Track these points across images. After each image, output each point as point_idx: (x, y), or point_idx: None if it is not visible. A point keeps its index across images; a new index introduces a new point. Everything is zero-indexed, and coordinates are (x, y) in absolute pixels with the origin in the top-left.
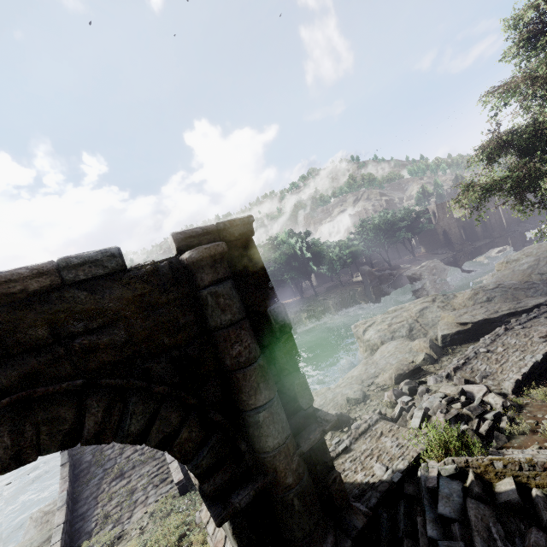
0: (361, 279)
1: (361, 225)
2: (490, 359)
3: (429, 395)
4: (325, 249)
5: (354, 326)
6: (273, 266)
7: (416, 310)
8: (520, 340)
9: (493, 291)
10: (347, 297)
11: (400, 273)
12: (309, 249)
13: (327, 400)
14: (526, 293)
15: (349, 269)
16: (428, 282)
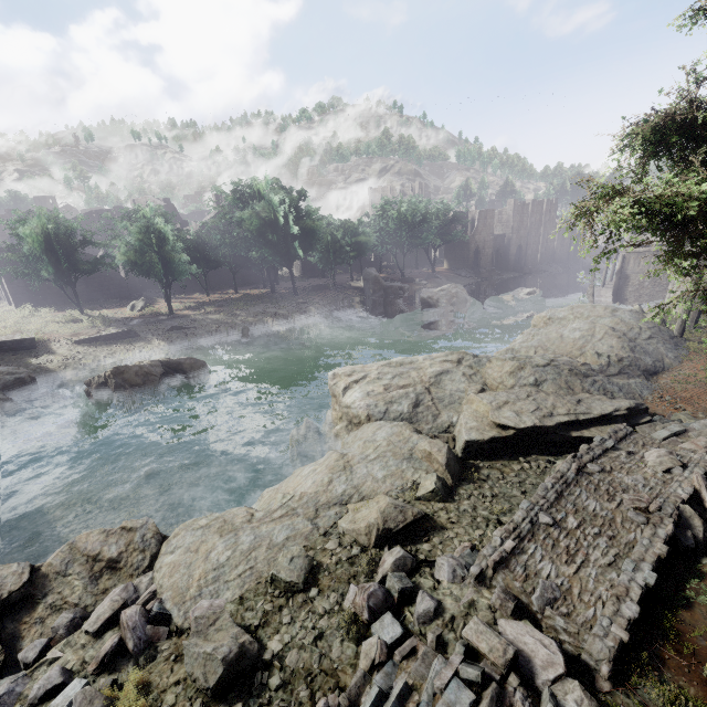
0: (363, 285)
1: (382, 207)
2: (557, 547)
3: (446, 662)
4: (323, 229)
5: (332, 374)
6: (236, 231)
7: (432, 373)
8: (602, 505)
9: (544, 371)
10: (337, 307)
11: (412, 290)
12: (300, 220)
13: (237, 554)
14: (584, 384)
15: (351, 267)
16: (444, 313)
